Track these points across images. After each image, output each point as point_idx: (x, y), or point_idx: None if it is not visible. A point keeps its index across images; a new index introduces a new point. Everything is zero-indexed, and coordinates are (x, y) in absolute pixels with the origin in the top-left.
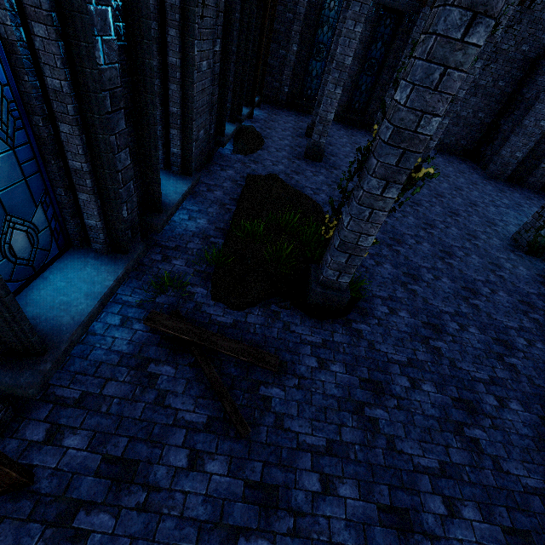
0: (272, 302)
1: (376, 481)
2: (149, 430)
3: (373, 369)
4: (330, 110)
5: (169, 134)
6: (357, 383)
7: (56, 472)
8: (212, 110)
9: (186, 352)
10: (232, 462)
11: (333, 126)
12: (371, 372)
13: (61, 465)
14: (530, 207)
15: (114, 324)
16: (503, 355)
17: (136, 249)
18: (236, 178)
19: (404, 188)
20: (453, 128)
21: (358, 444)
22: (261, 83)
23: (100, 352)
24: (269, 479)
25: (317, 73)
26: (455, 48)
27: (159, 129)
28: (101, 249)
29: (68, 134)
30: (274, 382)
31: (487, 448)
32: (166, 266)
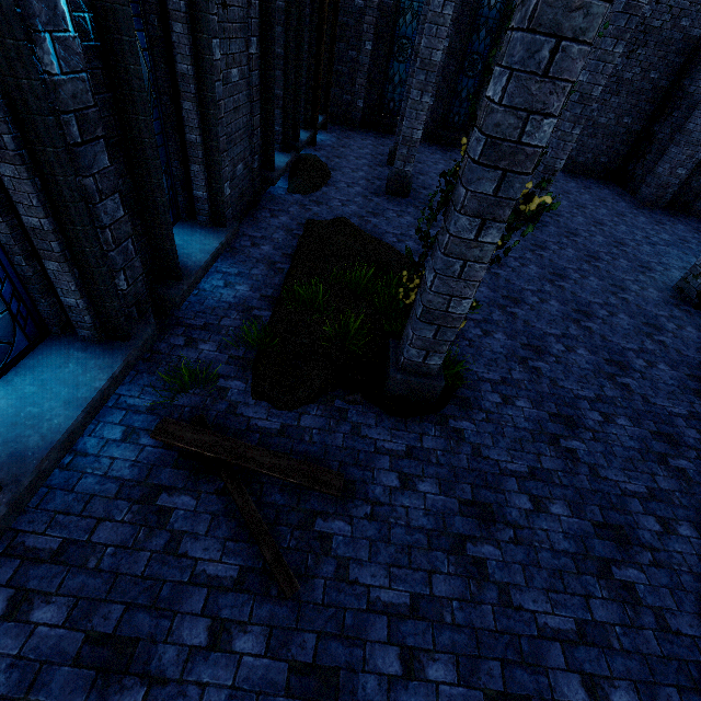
0: (337, 396)
1: (483, 655)
2: (155, 592)
3: (479, 485)
4: (417, 126)
5: (189, 172)
6: (455, 508)
7: (18, 661)
8: (253, 136)
9: (213, 475)
10: (273, 635)
11: (425, 149)
12: (476, 490)
13: (26, 650)
14: (700, 242)
15: (114, 439)
16: (667, 456)
17: (142, 332)
18: (291, 226)
19: (510, 228)
20: (589, 140)
21: (457, 599)
22: (326, 98)
23: (91, 480)
24: (326, 658)
25: (400, 79)
26: (571, 6)
27: (175, 165)
28: (90, 337)
29: (13, 179)
30: (337, 512)
31: (647, 596)
32: (190, 352)
